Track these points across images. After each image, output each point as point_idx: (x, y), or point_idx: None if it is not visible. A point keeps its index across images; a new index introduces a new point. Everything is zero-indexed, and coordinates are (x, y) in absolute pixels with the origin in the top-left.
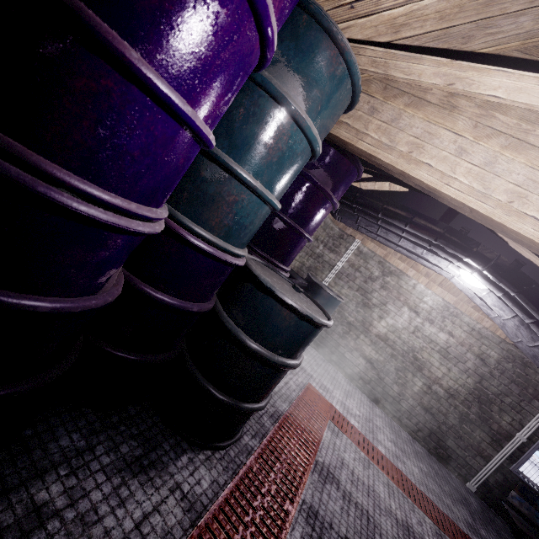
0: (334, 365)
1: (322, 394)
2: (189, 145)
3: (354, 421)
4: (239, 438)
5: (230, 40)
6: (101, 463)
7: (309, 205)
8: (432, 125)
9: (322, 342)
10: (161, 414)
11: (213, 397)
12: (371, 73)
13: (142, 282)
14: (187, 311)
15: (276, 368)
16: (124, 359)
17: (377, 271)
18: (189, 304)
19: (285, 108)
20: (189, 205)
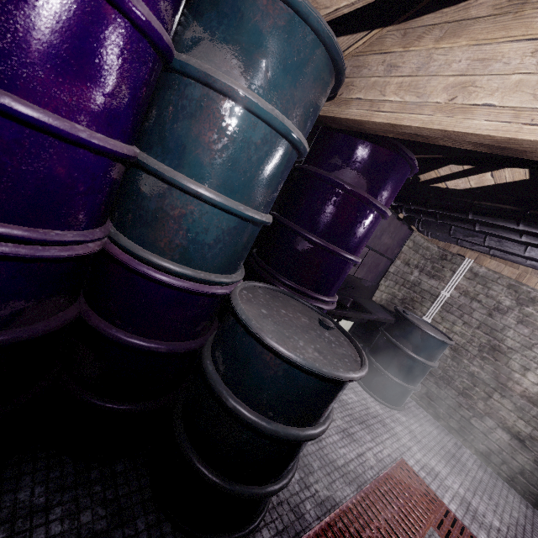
0: (456, 436)
1: (425, 480)
2: (58, 149)
3: (485, 537)
4: (250, 532)
5: (43, 6)
6: (48, 532)
7: (338, 215)
8: (485, 47)
9: (432, 399)
10: (150, 477)
11: (192, 467)
12: (346, 10)
13: (99, 317)
14: (151, 351)
15: (272, 438)
16: (91, 404)
17: (508, 299)
18: (153, 343)
19: (213, 88)
20: (134, 227)
